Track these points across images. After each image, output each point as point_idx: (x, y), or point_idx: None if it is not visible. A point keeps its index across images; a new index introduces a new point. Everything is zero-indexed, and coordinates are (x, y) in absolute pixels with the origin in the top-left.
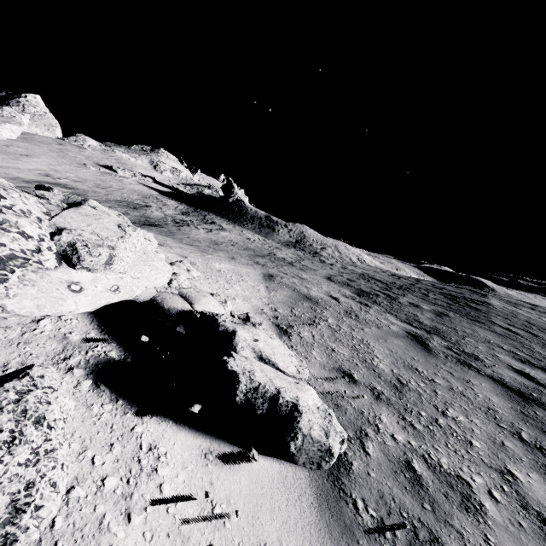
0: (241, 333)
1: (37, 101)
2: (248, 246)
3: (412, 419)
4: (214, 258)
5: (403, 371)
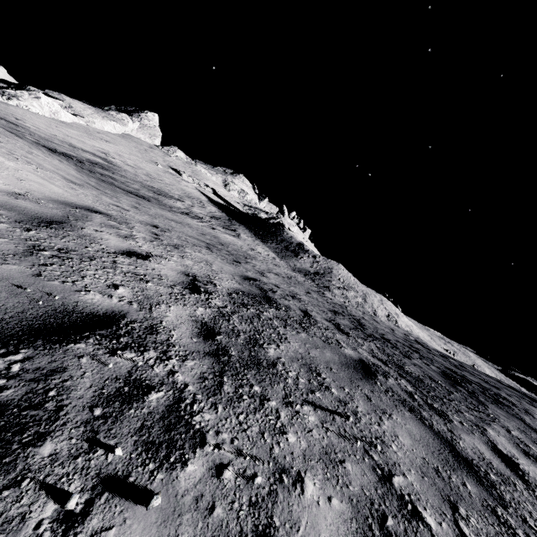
0: None
1: (154, 117)
2: (228, 244)
3: None
4: (36, 168)
5: None
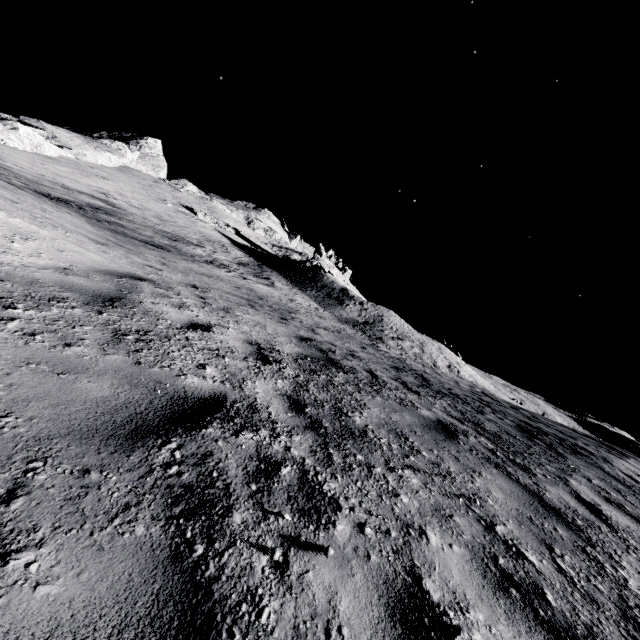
0: None
1: (157, 144)
2: (266, 297)
3: None
4: (65, 232)
5: None
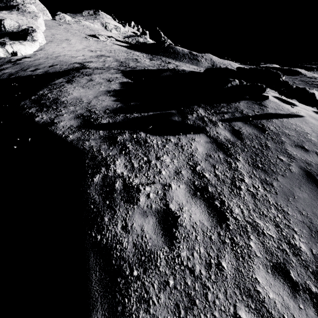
0: None
1: None
2: None
3: None
4: None
5: None
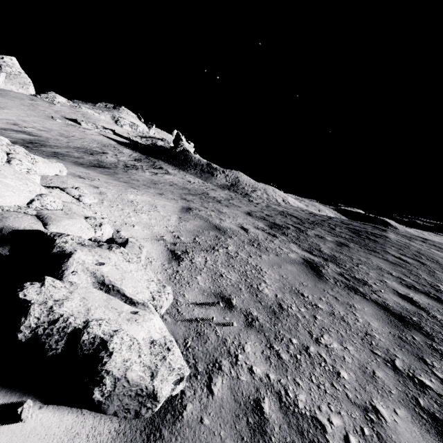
0: (78, 256)
1: (13, 62)
2: (186, 186)
3: (280, 347)
4: (137, 191)
5: (288, 296)
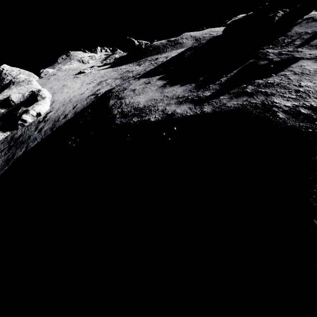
0: None
1: (8, 67)
2: None
3: None
4: None
5: None
